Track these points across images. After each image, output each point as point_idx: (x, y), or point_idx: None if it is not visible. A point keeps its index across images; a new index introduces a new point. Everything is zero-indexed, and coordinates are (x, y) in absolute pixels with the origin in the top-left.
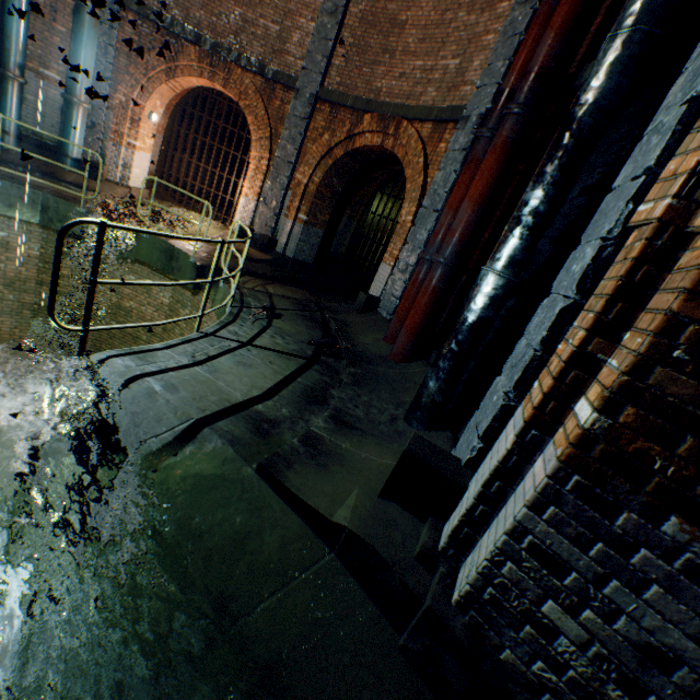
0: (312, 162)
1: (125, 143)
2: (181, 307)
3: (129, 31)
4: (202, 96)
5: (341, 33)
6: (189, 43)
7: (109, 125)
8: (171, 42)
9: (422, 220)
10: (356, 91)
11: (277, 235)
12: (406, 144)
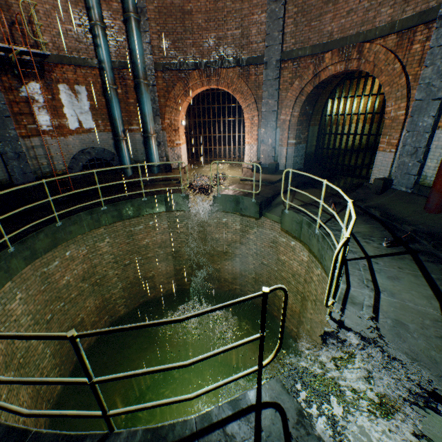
0: (289, 104)
1: (174, 145)
2: (249, 229)
3: (160, 82)
4: (195, 96)
5: (286, 9)
6: (191, 70)
7: (165, 139)
8: (181, 76)
9: (420, 110)
10: (309, 42)
11: (276, 160)
12: (373, 60)
